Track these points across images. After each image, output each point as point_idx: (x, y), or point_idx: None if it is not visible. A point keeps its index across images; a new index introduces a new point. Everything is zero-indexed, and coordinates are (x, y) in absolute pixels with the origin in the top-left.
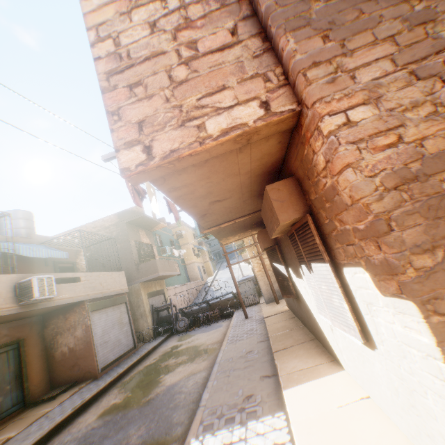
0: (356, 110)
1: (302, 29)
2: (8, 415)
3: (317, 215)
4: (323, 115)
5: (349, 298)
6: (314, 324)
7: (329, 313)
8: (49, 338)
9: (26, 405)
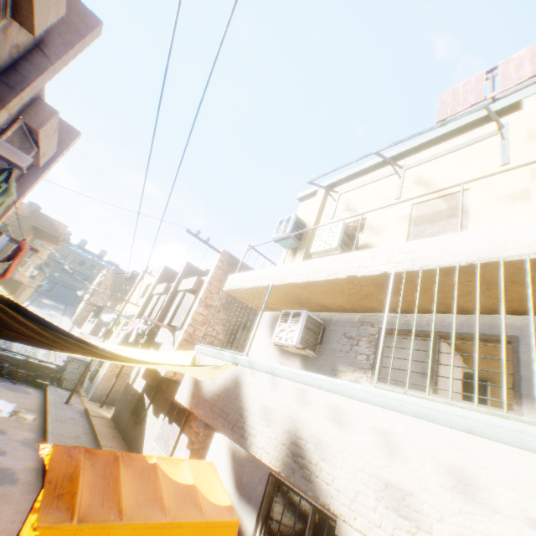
0: None
1: None
2: None
3: (190, 413)
4: None
5: (176, 442)
6: (139, 442)
7: (163, 443)
8: None
9: None
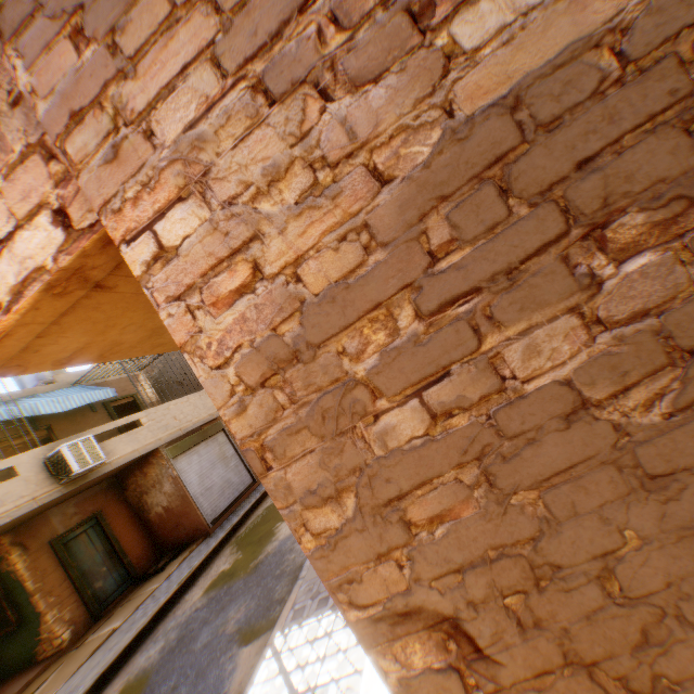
0: (170, 217)
1: (30, 24)
2: (117, 597)
3: None
4: (118, 243)
5: None
6: None
7: None
8: (135, 502)
9: (135, 581)
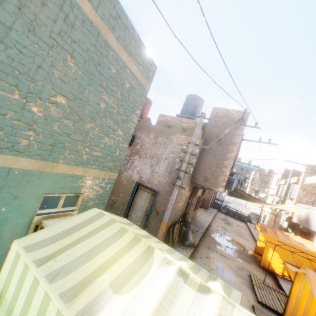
0: None
1: None
2: None
3: (309, 235)
4: None
5: None
6: None
7: None
8: None
9: None
